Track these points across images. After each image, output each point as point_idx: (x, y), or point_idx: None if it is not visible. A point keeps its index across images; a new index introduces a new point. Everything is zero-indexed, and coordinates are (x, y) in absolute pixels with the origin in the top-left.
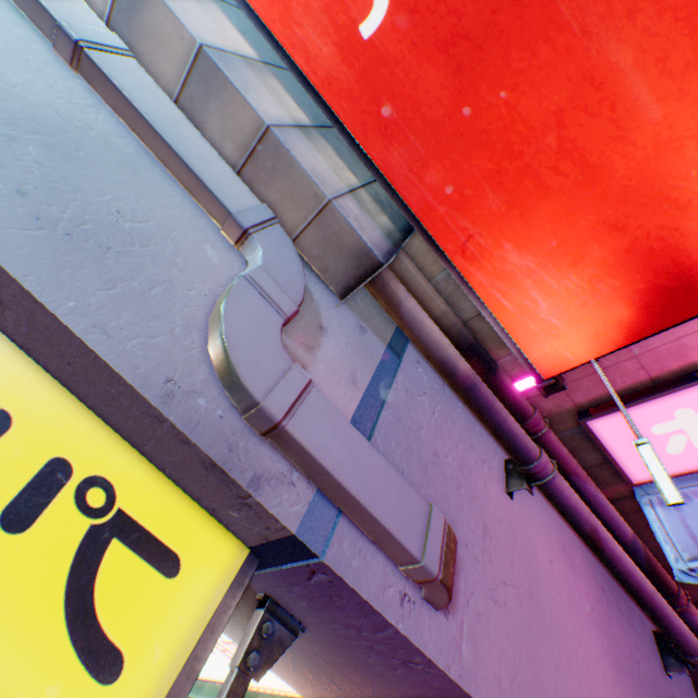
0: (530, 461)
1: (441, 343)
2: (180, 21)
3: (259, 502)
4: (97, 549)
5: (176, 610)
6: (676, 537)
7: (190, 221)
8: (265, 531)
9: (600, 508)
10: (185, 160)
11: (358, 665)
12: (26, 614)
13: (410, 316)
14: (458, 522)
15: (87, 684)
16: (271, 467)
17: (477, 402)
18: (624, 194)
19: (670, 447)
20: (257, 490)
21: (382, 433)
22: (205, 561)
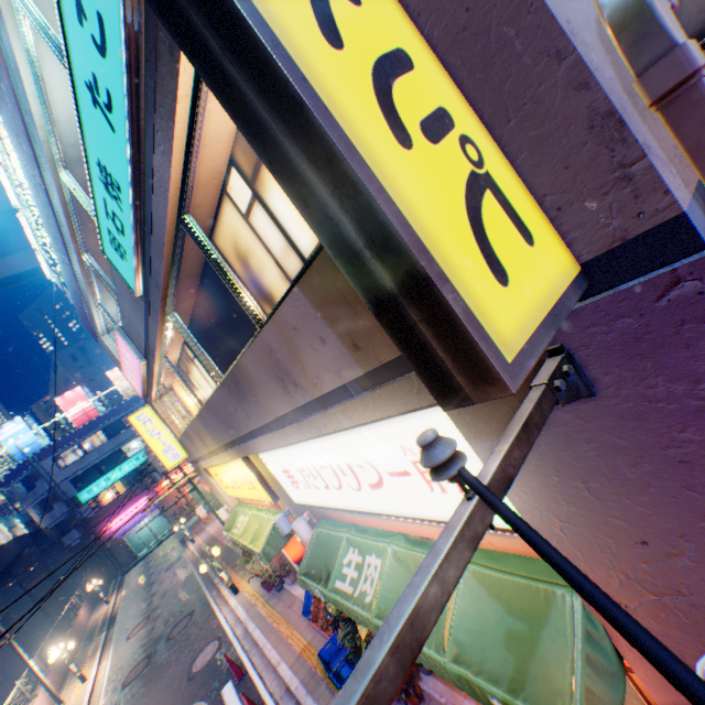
0: None
1: None
2: None
3: (649, 166)
4: (477, 190)
5: (534, 271)
6: None
7: None
8: (627, 225)
9: None
10: None
11: (648, 451)
12: (444, 201)
13: None
14: None
15: (487, 275)
16: (652, 148)
17: None
18: None
19: None
20: (648, 156)
21: None
22: (548, 252)
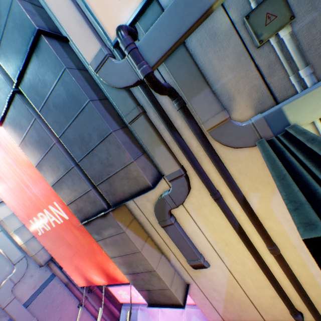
0: (80, 300)
1: (60, 275)
2: (10, 227)
3: None
4: None
5: None
6: (123, 318)
7: (5, 262)
8: None
9: (110, 308)
10: (6, 253)
11: None
12: None
13: (54, 270)
14: (51, 317)
15: None
16: (3, 313)
17: (68, 287)
18: (77, 266)
19: (123, 296)
20: None
21: (37, 299)
22: None
